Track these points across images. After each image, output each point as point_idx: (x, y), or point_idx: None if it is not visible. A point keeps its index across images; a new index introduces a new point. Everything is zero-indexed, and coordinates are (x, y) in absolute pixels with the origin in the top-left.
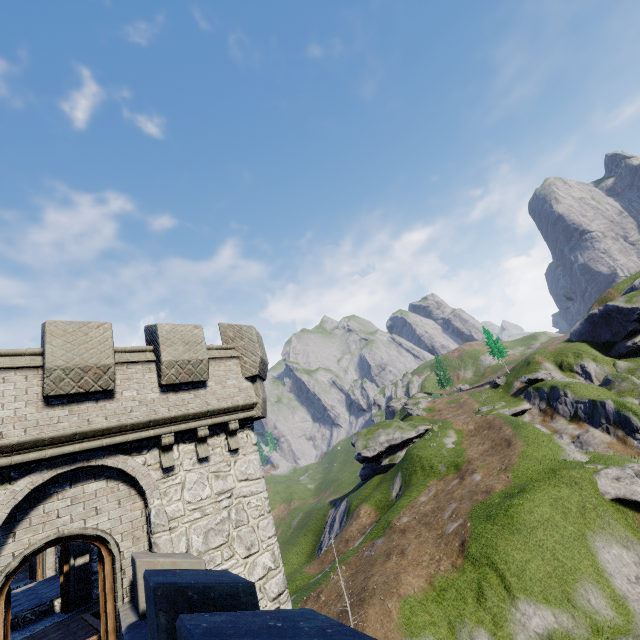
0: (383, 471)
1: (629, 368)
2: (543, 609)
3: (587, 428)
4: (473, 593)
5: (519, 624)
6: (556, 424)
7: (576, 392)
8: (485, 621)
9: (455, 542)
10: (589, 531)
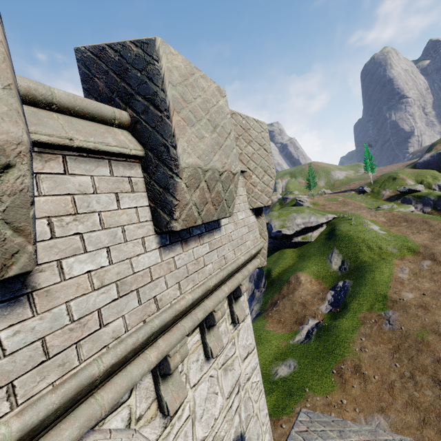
0: (292, 246)
1: None
2: None
3: None
4: None
5: None
6: None
7: None
8: None
9: None
10: None
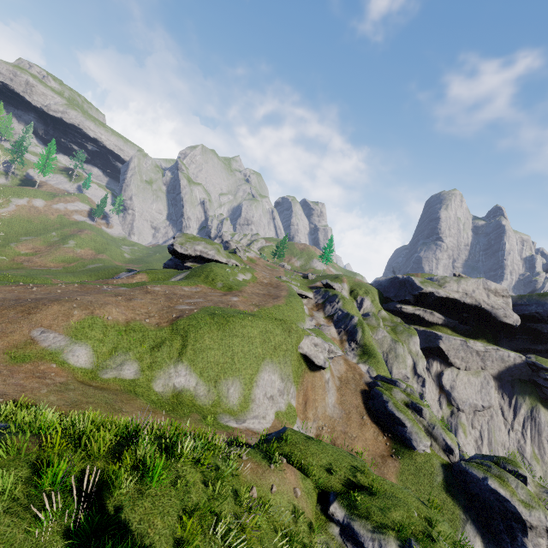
0: (182, 270)
1: (385, 317)
2: (193, 377)
3: (331, 325)
4: (153, 343)
5: (167, 375)
6: (316, 313)
7: (345, 305)
8: (144, 361)
9: (175, 314)
10: (270, 359)
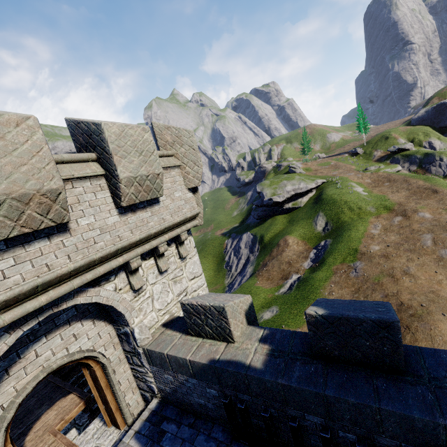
0: (283, 213)
1: None
2: None
3: None
4: None
5: None
6: None
7: None
8: None
9: None
10: None
